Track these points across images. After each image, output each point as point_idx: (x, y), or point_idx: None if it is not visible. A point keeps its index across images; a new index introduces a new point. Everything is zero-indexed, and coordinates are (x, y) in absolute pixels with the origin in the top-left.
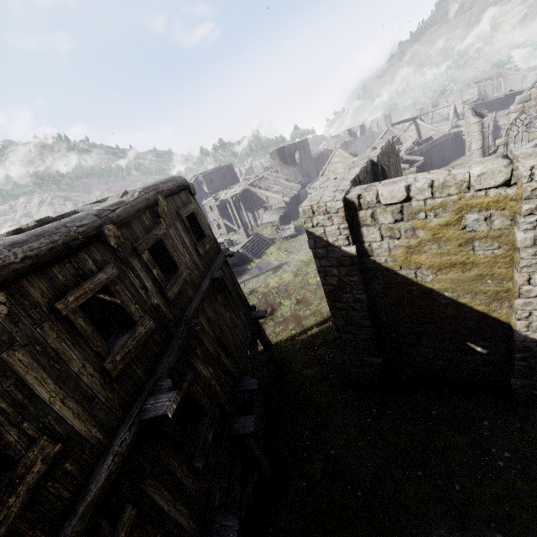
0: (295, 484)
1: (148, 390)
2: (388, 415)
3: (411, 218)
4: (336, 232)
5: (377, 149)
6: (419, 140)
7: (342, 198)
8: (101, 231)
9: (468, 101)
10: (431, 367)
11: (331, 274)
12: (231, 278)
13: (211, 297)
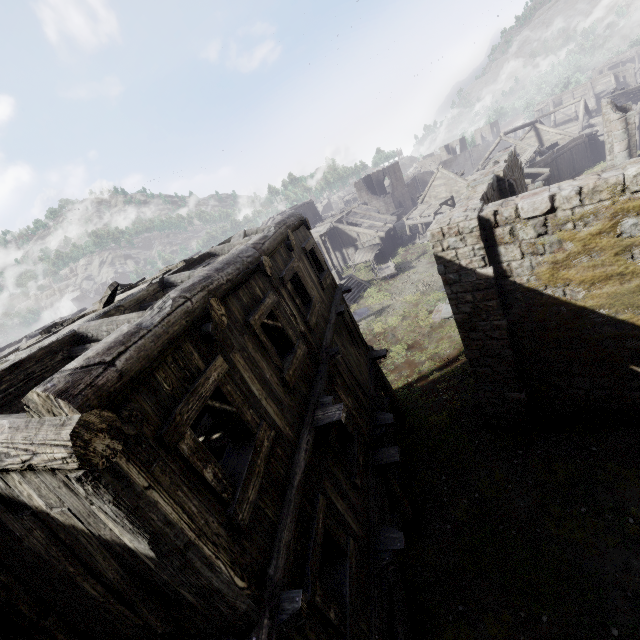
0: (439, 527)
1: (313, 405)
2: (538, 456)
3: (557, 230)
4: (470, 254)
5: (501, 163)
6: (542, 148)
7: (477, 216)
8: (260, 262)
9: (602, 93)
10: (587, 399)
11: (463, 301)
12: (349, 315)
13: (338, 331)
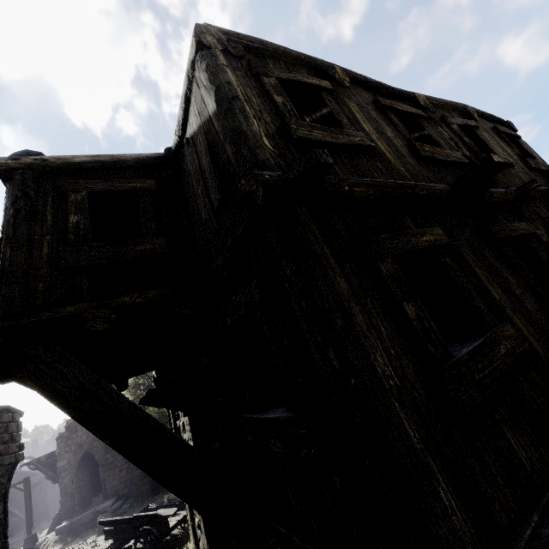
0: None
1: None
2: None
3: None
4: None
5: None
6: None
7: None
8: (412, 96)
9: None
10: None
11: None
12: None
13: None
